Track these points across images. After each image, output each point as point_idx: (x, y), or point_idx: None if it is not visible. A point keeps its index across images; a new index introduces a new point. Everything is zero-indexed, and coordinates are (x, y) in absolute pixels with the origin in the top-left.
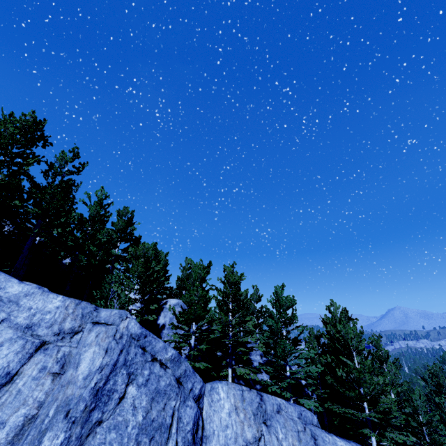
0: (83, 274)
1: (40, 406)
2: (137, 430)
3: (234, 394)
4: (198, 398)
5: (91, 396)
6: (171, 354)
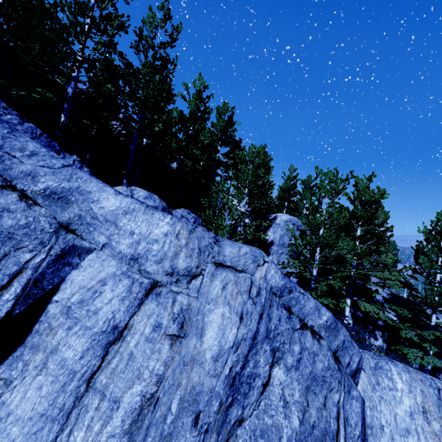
0: (190, 180)
1: (159, 381)
2: None
3: (423, 392)
4: (354, 373)
5: (226, 387)
6: (326, 318)
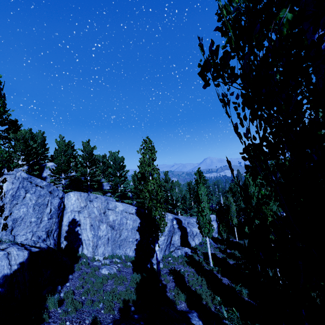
0: None
1: None
2: (33, 205)
3: (77, 195)
4: (61, 198)
5: (11, 196)
6: (45, 183)
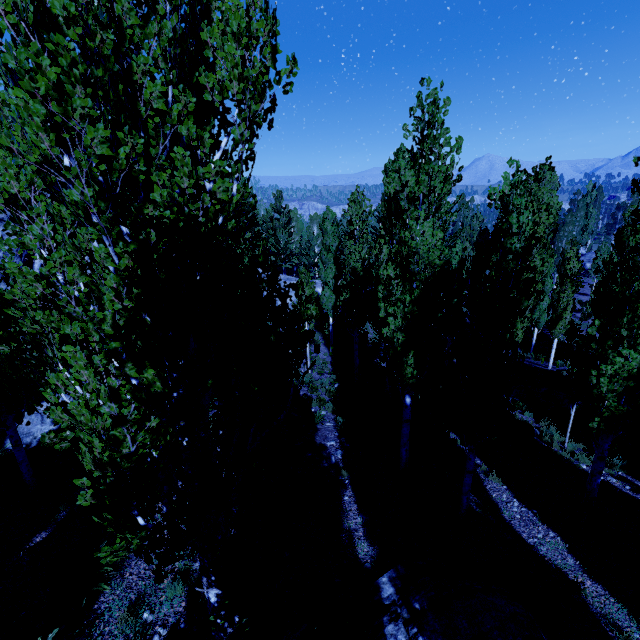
0: None
1: None
2: None
3: None
4: None
5: None
6: None
